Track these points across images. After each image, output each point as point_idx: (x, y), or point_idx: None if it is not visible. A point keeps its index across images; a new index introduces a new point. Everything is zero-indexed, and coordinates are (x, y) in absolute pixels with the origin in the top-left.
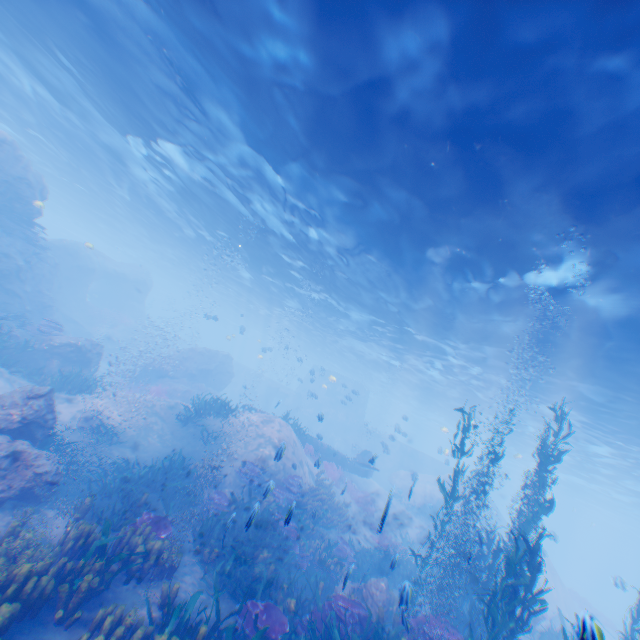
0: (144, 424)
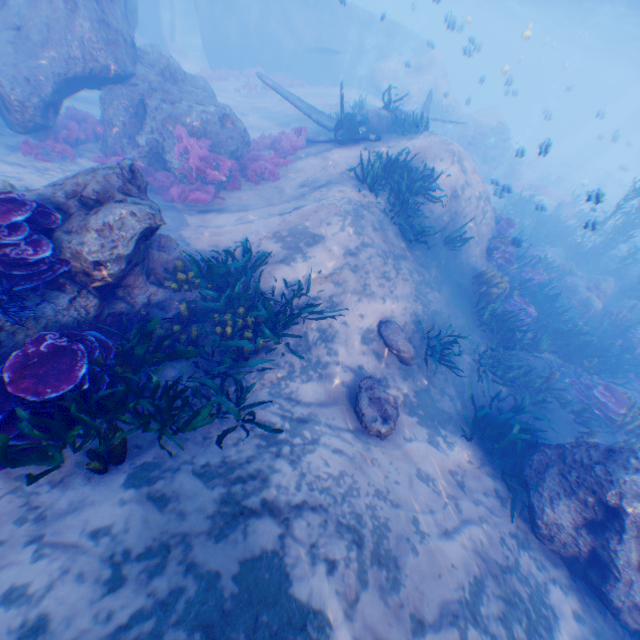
0: (412, 289)
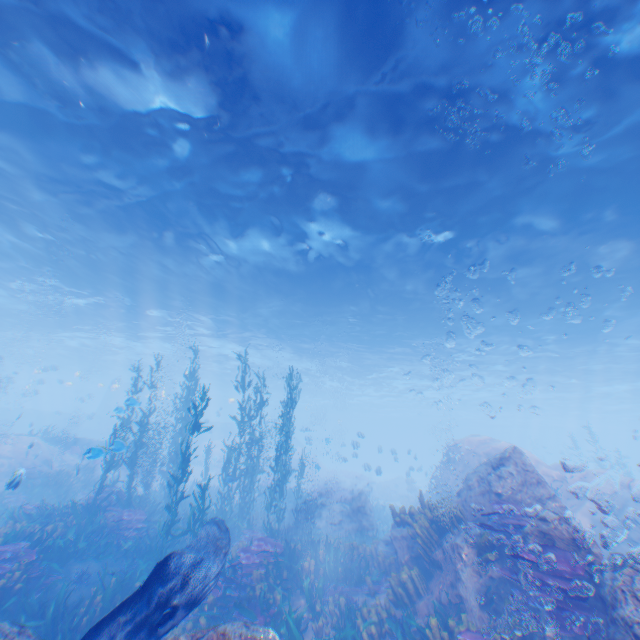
0: None
